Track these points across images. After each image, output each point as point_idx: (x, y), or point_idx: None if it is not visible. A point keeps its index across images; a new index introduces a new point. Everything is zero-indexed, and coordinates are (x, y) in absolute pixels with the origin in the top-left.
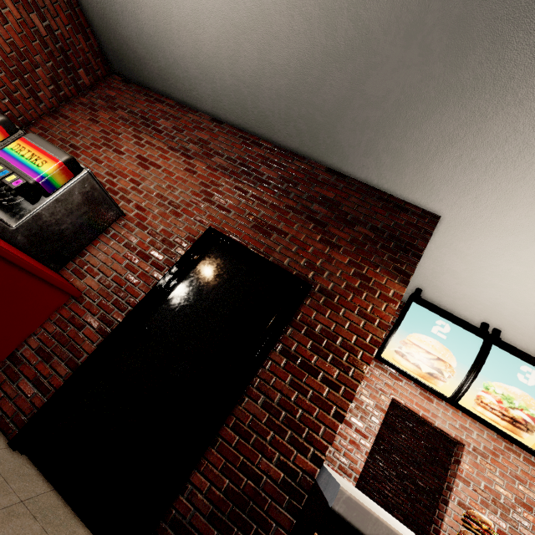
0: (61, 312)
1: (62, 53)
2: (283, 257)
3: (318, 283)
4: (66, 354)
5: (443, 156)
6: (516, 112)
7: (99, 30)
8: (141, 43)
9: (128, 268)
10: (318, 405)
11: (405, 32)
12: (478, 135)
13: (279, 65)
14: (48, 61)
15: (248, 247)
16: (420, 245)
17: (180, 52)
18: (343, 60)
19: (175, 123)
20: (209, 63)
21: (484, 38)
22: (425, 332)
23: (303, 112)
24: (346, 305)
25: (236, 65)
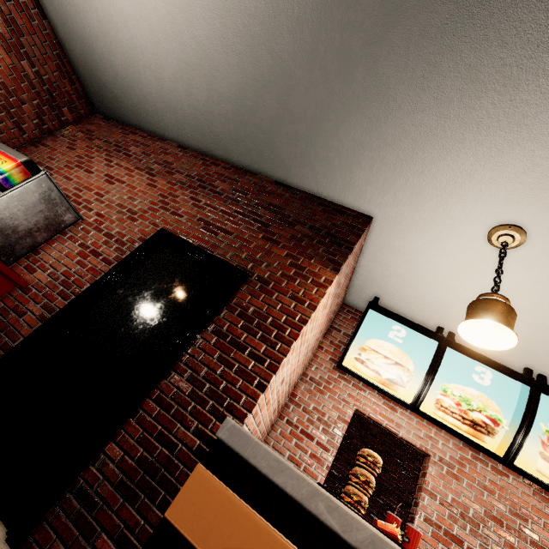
0: (6, 302)
1: (48, 93)
2: (226, 252)
3: (255, 273)
4: (2, 338)
5: (360, 160)
6: (400, 115)
7: (83, 76)
8: (117, 85)
9: (78, 264)
10: (242, 376)
11: (307, 58)
12: (380, 137)
13: (224, 93)
14: (34, 99)
15: (195, 245)
16: (353, 240)
17: (148, 89)
18: (269, 85)
19: (145, 149)
20: (171, 97)
21: (361, 59)
22: (382, 337)
23: (248, 132)
24: (280, 290)
25: (191, 96)
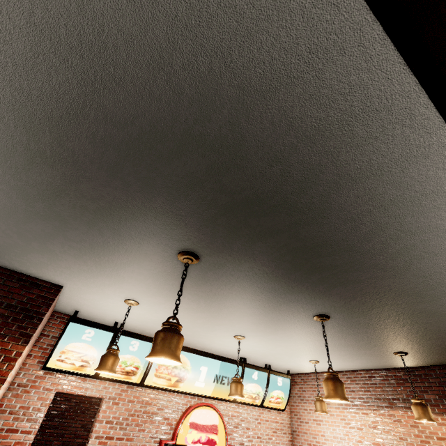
0: None
1: None
2: None
3: None
4: None
5: (47, 267)
6: (67, 262)
7: None
8: None
9: None
10: None
11: None
12: (57, 264)
13: None
14: None
15: None
16: (44, 311)
17: None
18: None
19: None
20: None
21: (35, 240)
22: (78, 340)
23: None
24: None
25: None
